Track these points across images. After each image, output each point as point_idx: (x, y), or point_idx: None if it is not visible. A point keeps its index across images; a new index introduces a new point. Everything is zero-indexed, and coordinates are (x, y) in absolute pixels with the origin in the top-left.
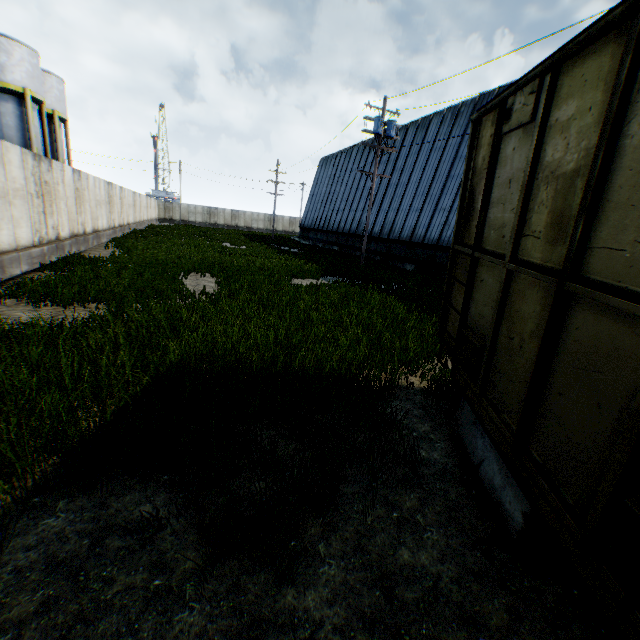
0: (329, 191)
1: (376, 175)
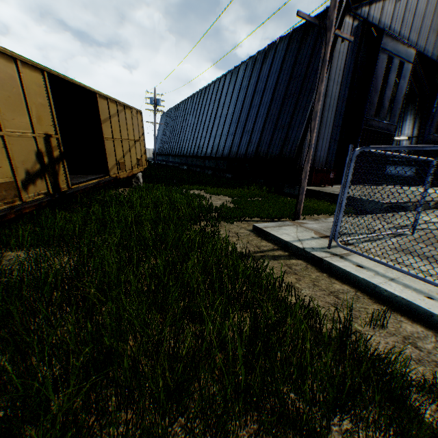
0: (163, 132)
1: (156, 123)
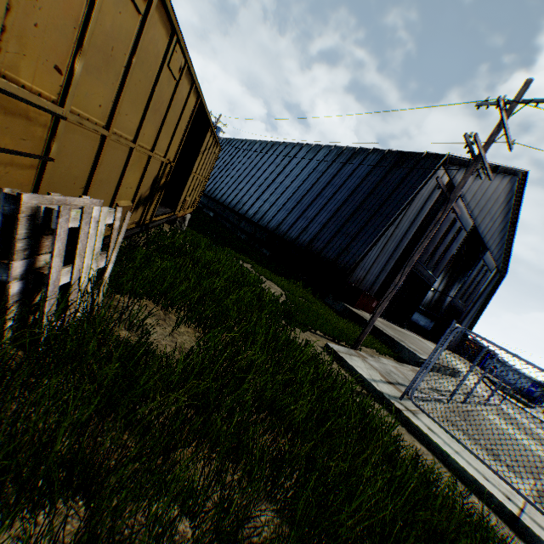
0: None
1: None
